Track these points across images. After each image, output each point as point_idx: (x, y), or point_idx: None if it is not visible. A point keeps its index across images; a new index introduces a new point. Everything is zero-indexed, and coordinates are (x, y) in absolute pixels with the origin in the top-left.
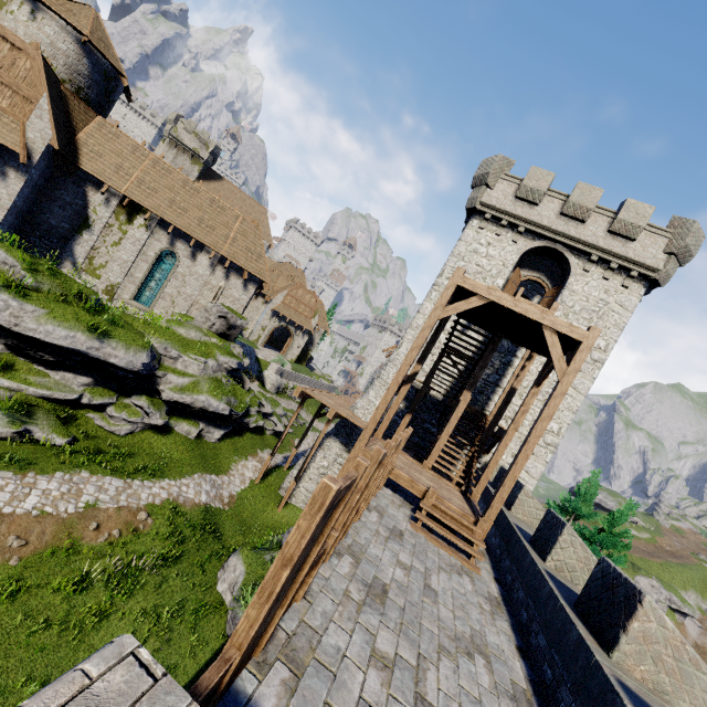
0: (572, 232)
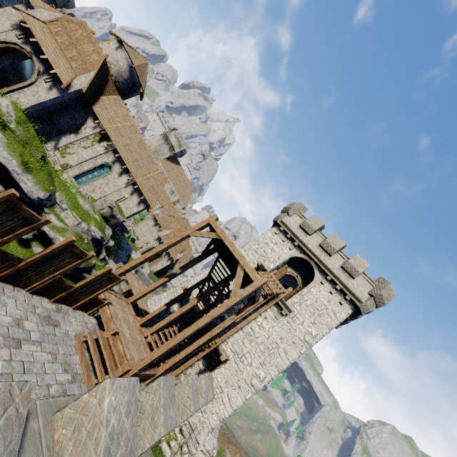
0: (322, 258)
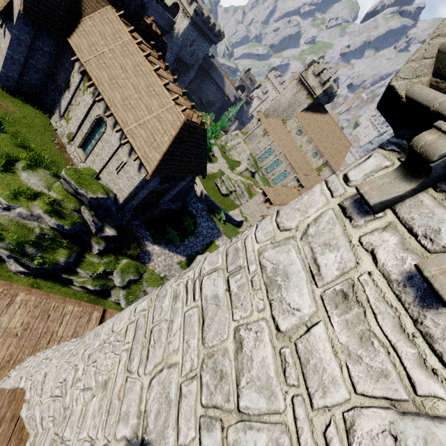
0: None
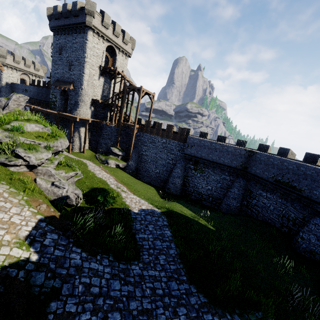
0: (116, 41)
